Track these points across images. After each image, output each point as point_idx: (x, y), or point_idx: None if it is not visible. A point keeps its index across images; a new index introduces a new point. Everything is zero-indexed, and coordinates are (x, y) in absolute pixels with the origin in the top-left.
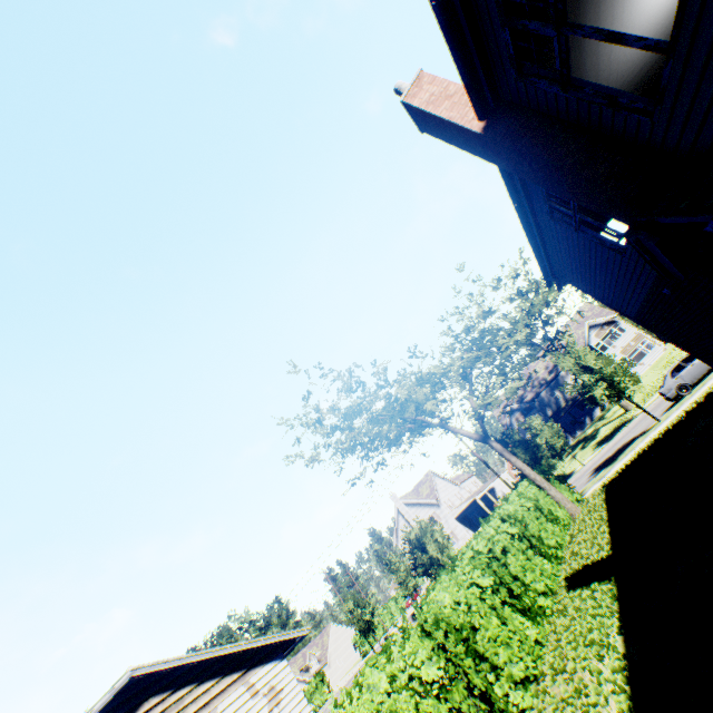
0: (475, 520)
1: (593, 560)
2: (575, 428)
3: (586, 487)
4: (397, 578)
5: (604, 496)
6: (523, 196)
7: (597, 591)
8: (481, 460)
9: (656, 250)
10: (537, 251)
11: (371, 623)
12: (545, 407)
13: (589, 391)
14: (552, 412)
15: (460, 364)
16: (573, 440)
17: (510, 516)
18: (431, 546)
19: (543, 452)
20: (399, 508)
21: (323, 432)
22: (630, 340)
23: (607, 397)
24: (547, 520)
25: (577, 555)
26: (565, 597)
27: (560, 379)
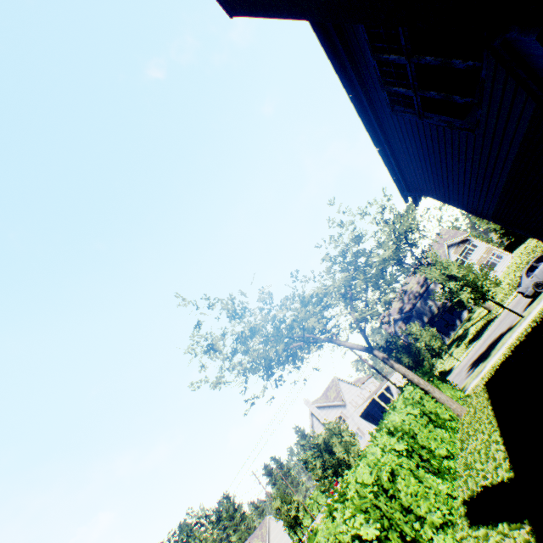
0: (376, 415)
1: (493, 483)
2: (448, 330)
3: (466, 382)
4: (314, 476)
5: (487, 395)
6: (357, 85)
7: (509, 537)
8: (371, 367)
9: (538, 51)
10: (387, 159)
11: (297, 518)
12: (421, 314)
13: (457, 296)
14: (427, 319)
15: (339, 284)
16: (448, 340)
17: (397, 428)
18: (337, 448)
19: (423, 355)
20: (312, 411)
21: (223, 357)
22: (482, 253)
23: (473, 300)
24: (435, 425)
25: (472, 469)
26: (468, 536)
27: (431, 290)
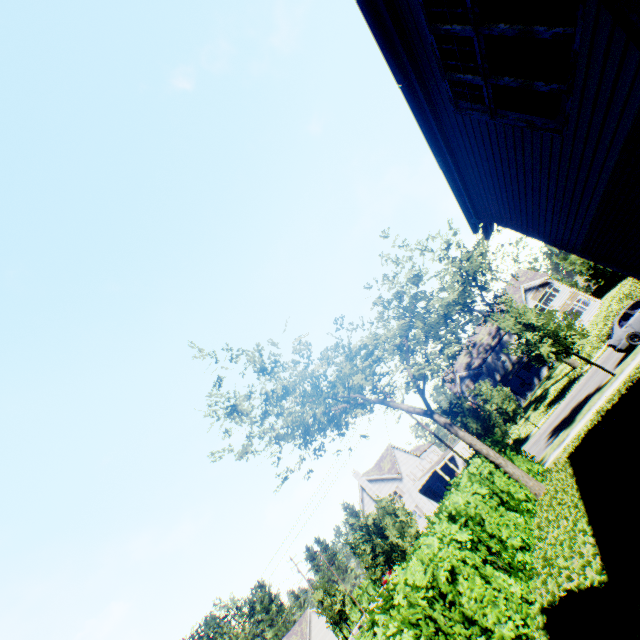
0: (438, 491)
1: (579, 587)
2: (524, 389)
3: (546, 453)
4: (363, 563)
5: (571, 471)
6: (410, 72)
7: None
8: (432, 433)
9: None
10: (450, 176)
11: (342, 612)
12: (493, 371)
13: (535, 350)
14: (500, 376)
15: (393, 333)
16: (524, 402)
17: (460, 512)
18: (390, 531)
19: (495, 420)
20: (362, 485)
21: (251, 421)
22: (565, 299)
23: (555, 354)
24: (508, 507)
25: (553, 566)
26: None
27: (504, 343)
